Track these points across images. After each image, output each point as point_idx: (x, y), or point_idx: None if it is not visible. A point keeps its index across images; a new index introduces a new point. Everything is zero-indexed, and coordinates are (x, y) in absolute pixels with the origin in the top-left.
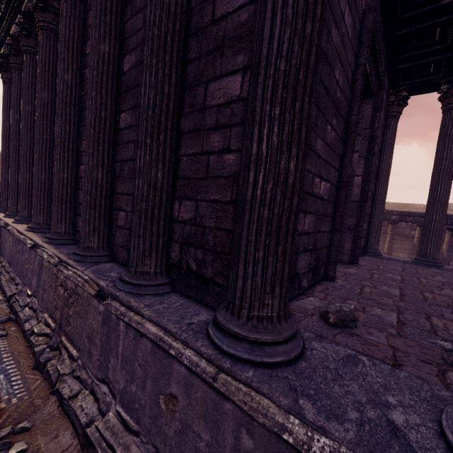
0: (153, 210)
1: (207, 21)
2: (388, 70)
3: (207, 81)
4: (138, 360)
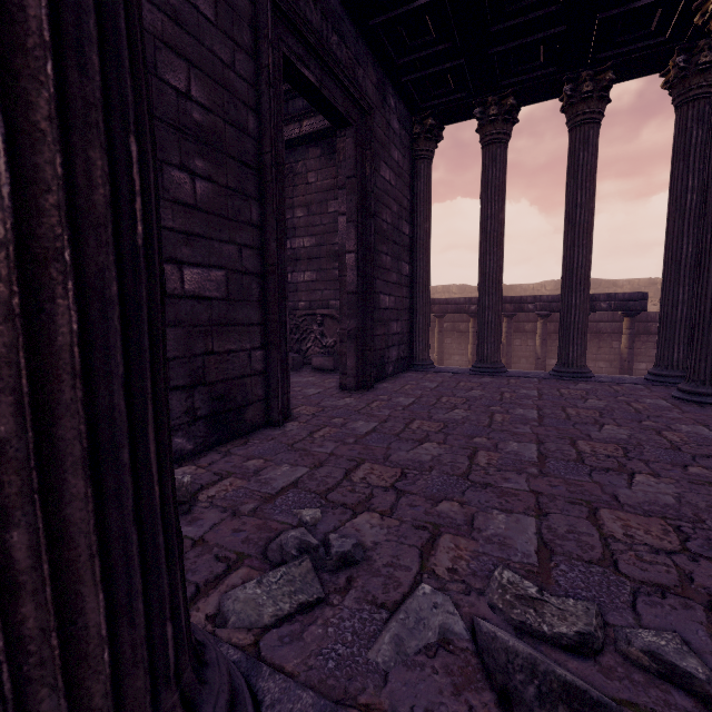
0: None
1: None
2: (394, 84)
3: None
4: None
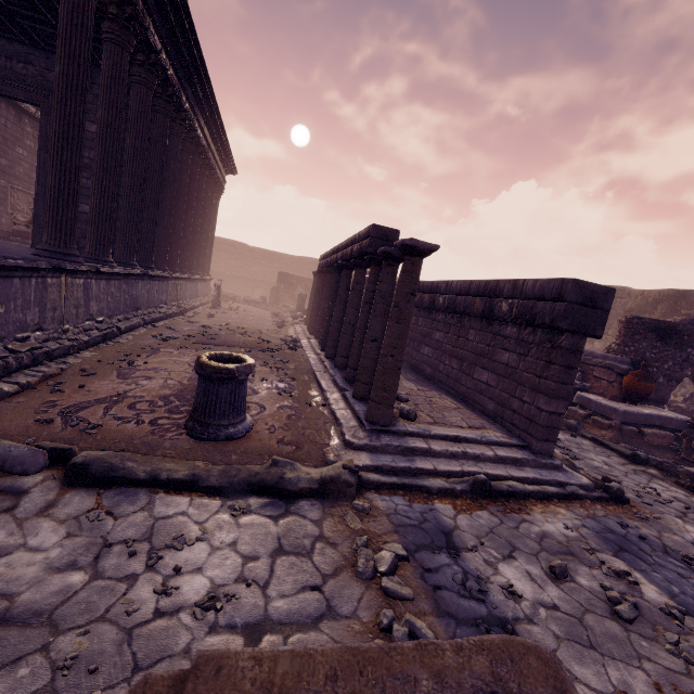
0: None
1: None
2: None
3: None
4: None
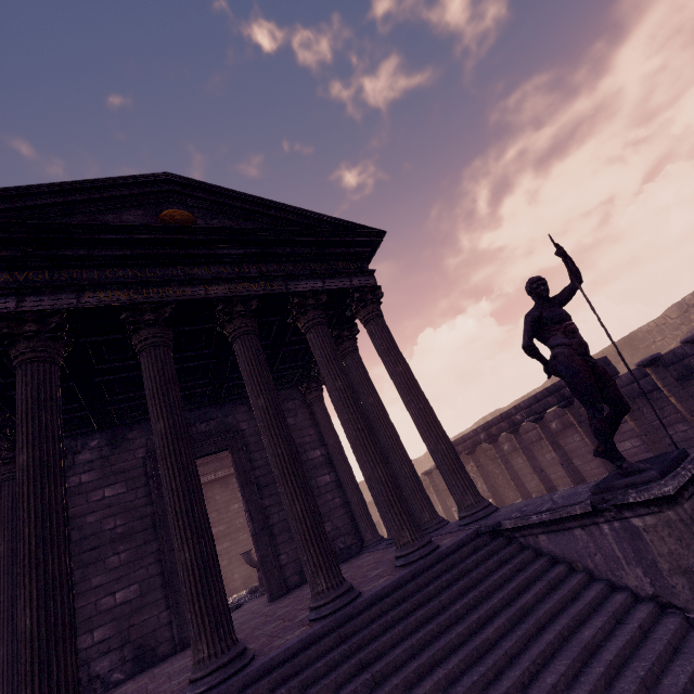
0: None
1: None
2: None
3: None
4: None
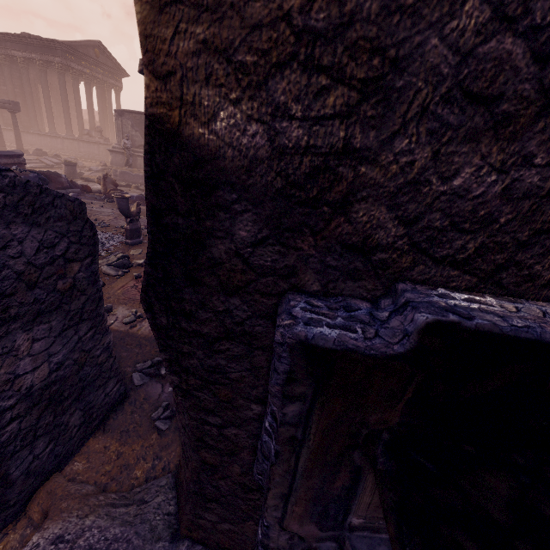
0: (0, 115)
1: (1, 89)
2: None
3: (3, 97)
4: (5, 134)
